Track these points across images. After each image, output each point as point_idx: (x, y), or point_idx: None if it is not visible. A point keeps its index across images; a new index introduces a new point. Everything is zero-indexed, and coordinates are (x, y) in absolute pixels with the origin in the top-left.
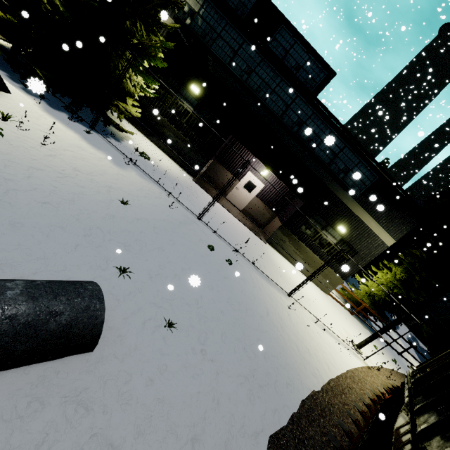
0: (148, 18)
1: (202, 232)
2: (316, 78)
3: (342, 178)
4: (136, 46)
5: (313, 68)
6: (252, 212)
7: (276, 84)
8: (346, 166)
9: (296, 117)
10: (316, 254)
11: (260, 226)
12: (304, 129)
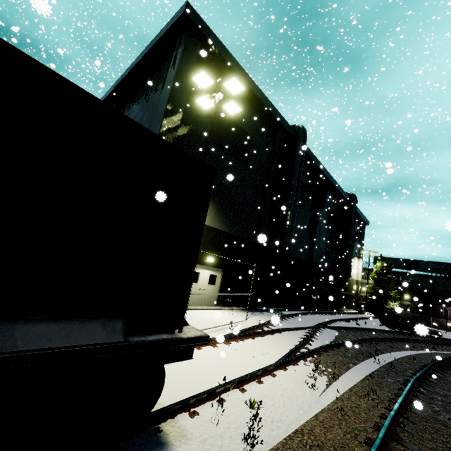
0: (391, 290)
1: (450, 335)
2: (447, 268)
3: None
4: (393, 297)
5: (442, 266)
6: None
7: (433, 281)
8: None
9: None
10: None
11: None
12: None
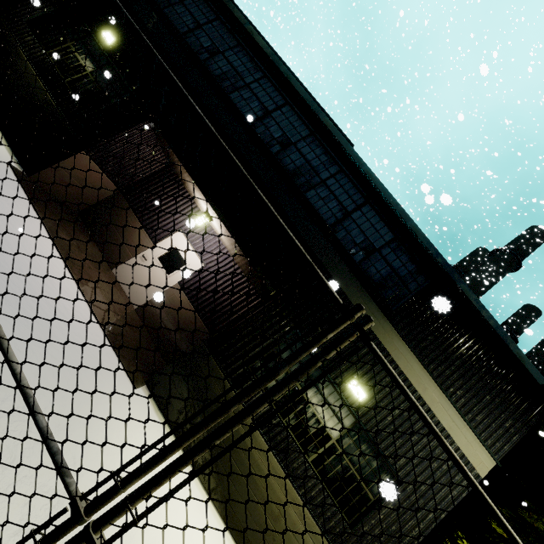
0: None
1: None
2: None
3: (359, 263)
4: None
5: None
6: (158, 319)
7: (254, 78)
8: (369, 240)
9: (279, 131)
10: (283, 465)
11: (167, 359)
12: (292, 154)
